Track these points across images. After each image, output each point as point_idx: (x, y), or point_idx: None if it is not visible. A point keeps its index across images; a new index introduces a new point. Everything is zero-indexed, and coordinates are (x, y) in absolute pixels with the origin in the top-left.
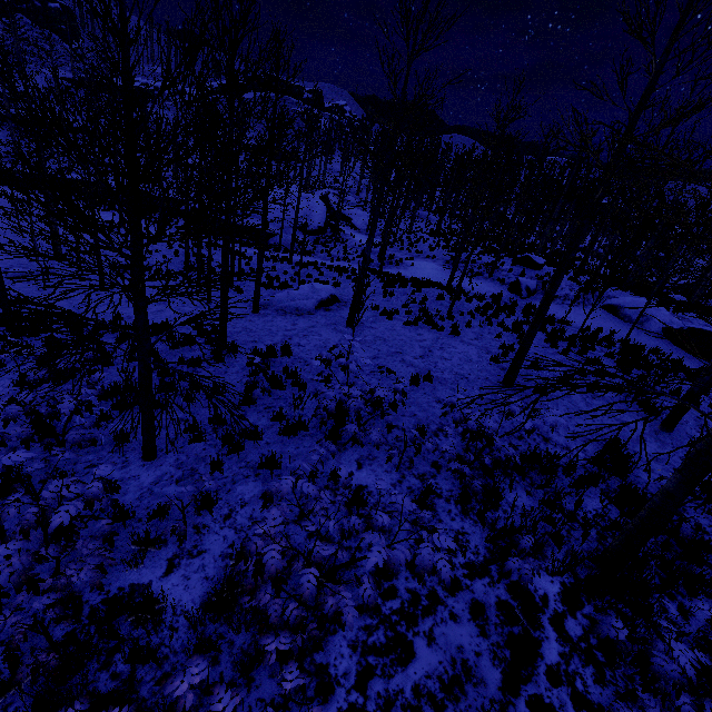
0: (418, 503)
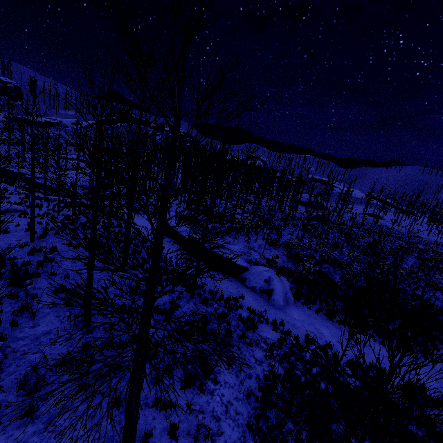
0: None
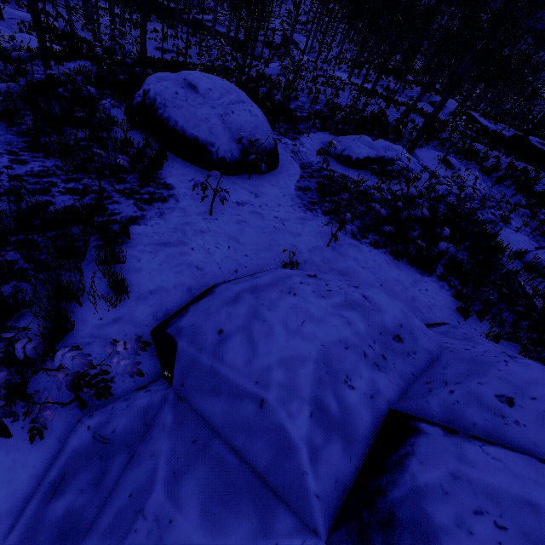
0: (312, 103)
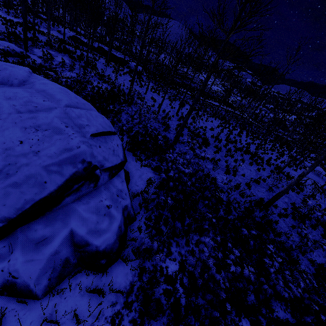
0: None
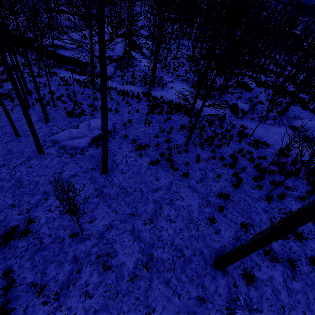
0: None
